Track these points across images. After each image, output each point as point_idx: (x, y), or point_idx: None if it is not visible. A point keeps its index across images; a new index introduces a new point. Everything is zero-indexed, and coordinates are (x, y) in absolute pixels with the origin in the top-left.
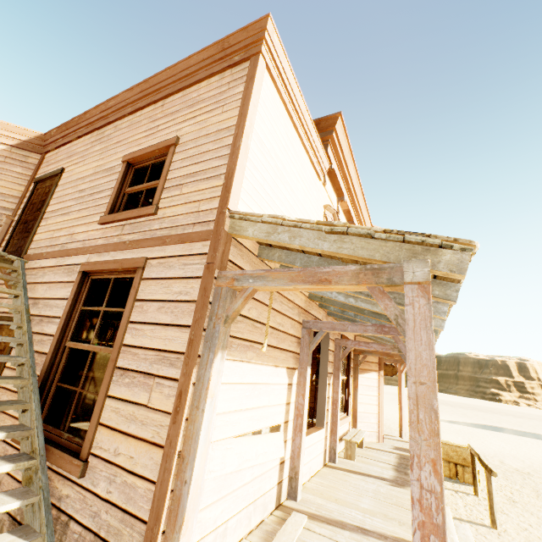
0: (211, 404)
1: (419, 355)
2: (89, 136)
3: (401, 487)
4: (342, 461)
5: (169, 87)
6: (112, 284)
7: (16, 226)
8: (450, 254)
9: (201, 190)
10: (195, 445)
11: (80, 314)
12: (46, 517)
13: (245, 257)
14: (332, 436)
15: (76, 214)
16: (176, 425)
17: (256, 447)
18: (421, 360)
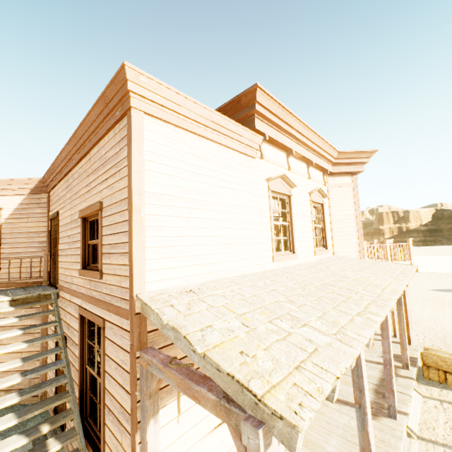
0: None
1: None
2: (63, 182)
3: (373, 418)
4: None
5: (88, 142)
6: (96, 327)
7: (50, 256)
8: (282, 423)
9: (120, 265)
10: None
11: (88, 344)
12: None
13: None
14: None
15: (70, 258)
16: None
17: (219, 437)
18: None
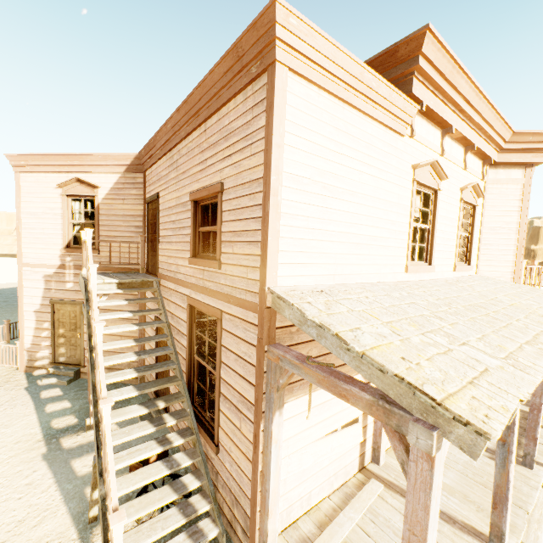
0: (276, 446)
1: (415, 511)
2: (165, 159)
3: None
4: None
5: (205, 109)
6: (207, 319)
7: (148, 243)
8: (463, 429)
9: (246, 255)
10: (268, 471)
11: (196, 335)
12: (205, 470)
13: None
14: None
15: (175, 246)
16: (256, 455)
17: (331, 444)
18: (416, 516)
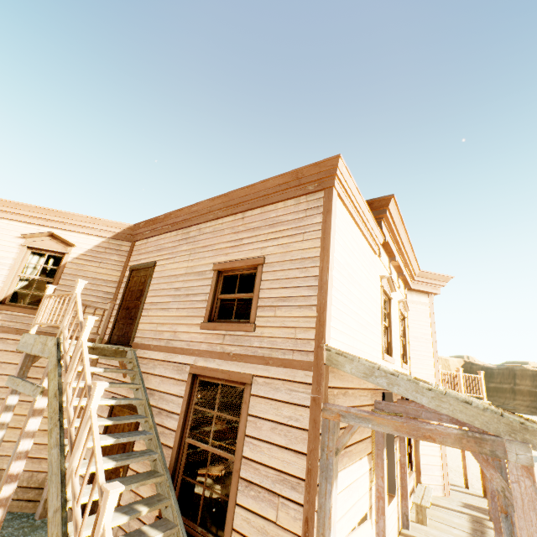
0: (333, 531)
1: (531, 535)
2: (175, 233)
3: None
4: (415, 527)
5: (248, 203)
6: (220, 389)
7: (119, 310)
8: None
9: (294, 317)
10: None
11: (193, 412)
12: None
13: (336, 376)
14: (403, 501)
15: (176, 312)
16: None
17: None
18: None
